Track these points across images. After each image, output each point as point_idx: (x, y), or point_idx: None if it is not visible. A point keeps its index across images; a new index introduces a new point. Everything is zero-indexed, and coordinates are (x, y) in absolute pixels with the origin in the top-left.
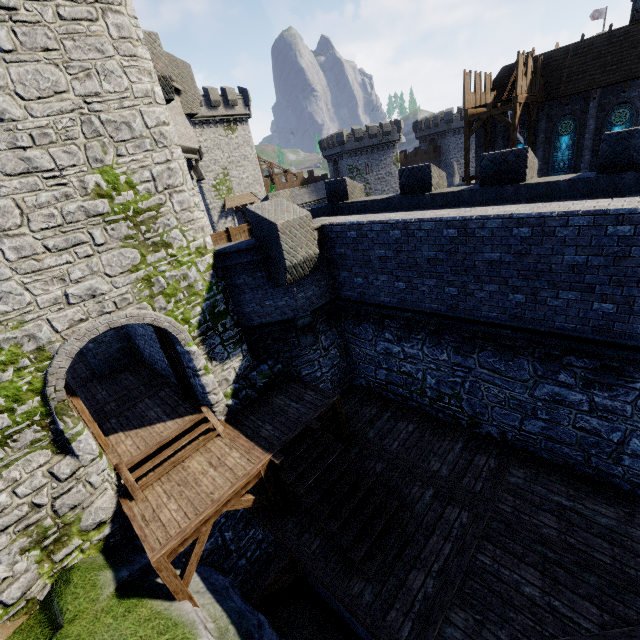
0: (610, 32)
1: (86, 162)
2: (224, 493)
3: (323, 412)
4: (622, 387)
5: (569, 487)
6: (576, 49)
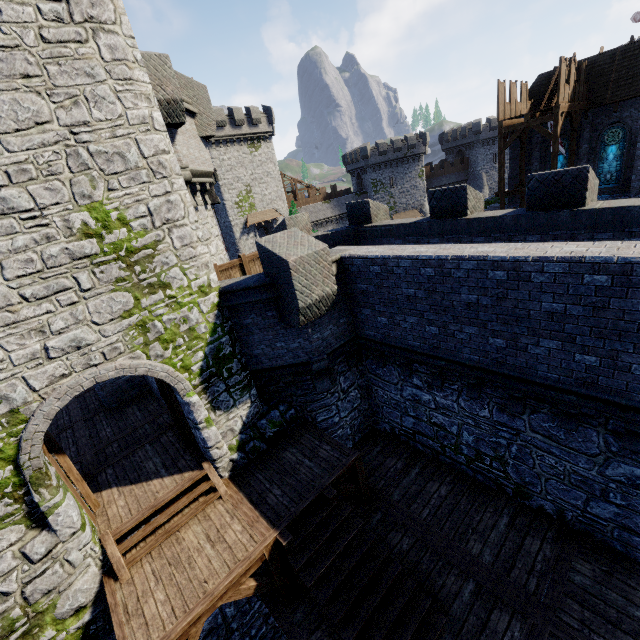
0: None
1: (72, 199)
2: (219, 583)
3: (340, 475)
4: None
5: None
6: (624, 52)
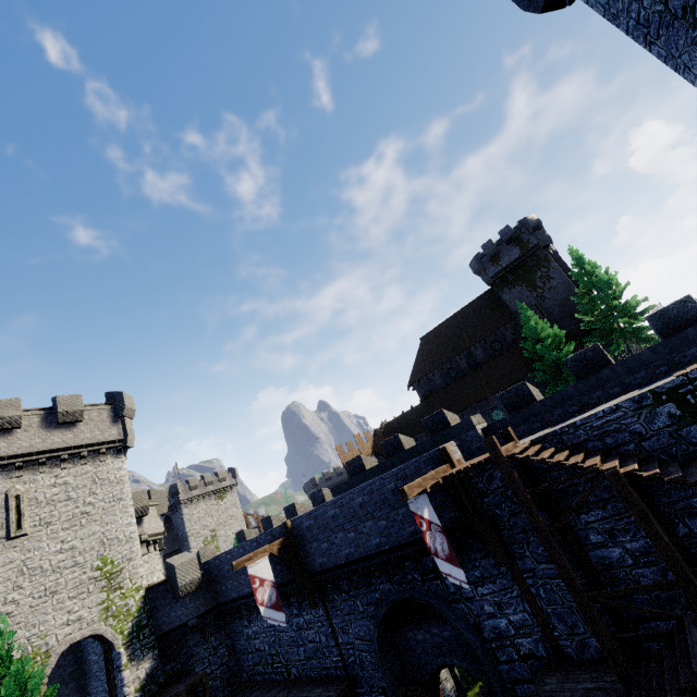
0: (411, 409)
1: (97, 556)
2: None
3: (191, 682)
4: (306, 605)
5: (313, 686)
6: (401, 418)
